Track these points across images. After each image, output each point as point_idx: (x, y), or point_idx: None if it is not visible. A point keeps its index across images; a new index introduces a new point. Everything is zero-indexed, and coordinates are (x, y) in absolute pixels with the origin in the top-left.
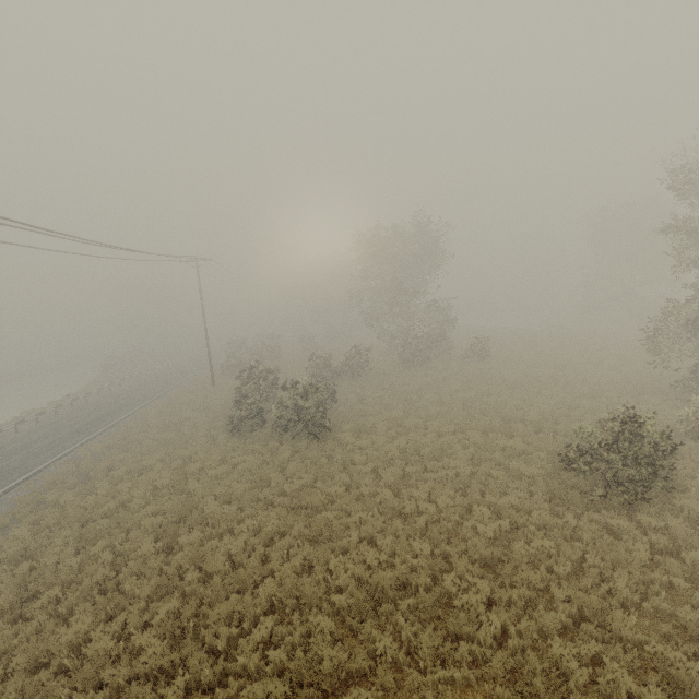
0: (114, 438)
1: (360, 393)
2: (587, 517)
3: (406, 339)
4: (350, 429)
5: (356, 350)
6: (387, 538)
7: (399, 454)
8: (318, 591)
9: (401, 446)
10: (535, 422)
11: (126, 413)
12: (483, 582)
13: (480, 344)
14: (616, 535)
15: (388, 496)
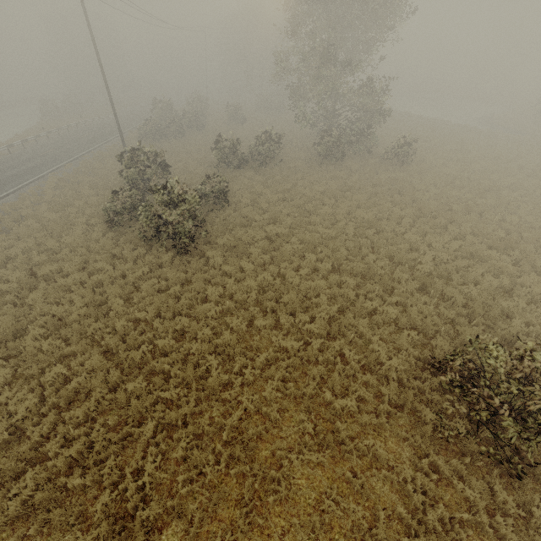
0: (3, 210)
1: (258, 191)
2: (429, 458)
3: (328, 126)
4: (221, 247)
5: (267, 135)
6: (180, 445)
7: (255, 297)
8: (74, 509)
9: (264, 282)
10: (424, 278)
11: (34, 176)
12: (267, 536)
13: (405, 146)
14: (455, 491)
15: (215, 365)
